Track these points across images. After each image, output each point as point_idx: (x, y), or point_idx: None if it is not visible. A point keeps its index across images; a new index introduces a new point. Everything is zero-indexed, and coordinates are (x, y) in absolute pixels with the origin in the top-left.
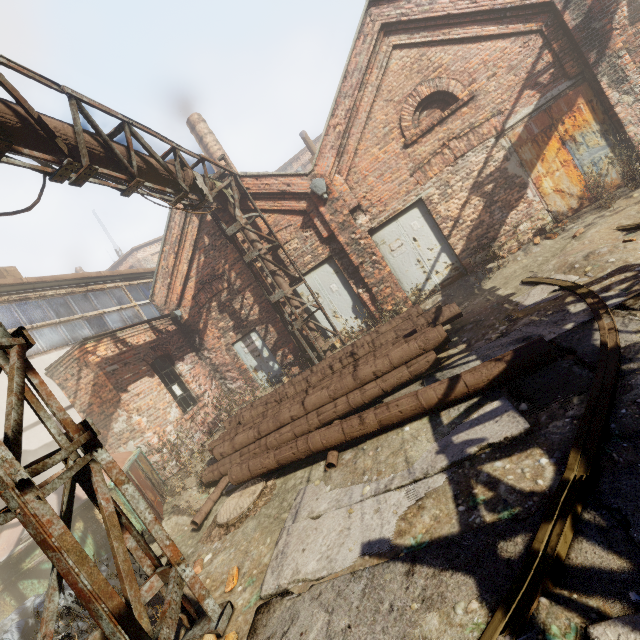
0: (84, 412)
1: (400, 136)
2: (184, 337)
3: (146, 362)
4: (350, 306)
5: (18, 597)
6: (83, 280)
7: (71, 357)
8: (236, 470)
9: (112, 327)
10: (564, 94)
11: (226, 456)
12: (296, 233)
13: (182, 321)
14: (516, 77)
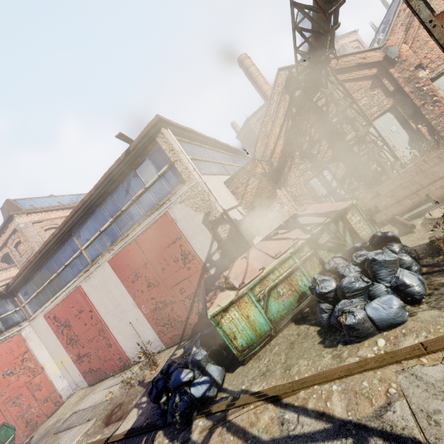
0: (247, 208)
1: None
2: (276, 177)
3: (274, 182)
4: (406, 141)
5: (319, 260)
6: (215, 143)
7: (245, 170)
8: (438, 191)
9: (231, 173)
10: None
11: (389, 207)
12: (365, 93)
13: (273, 168)
14: None
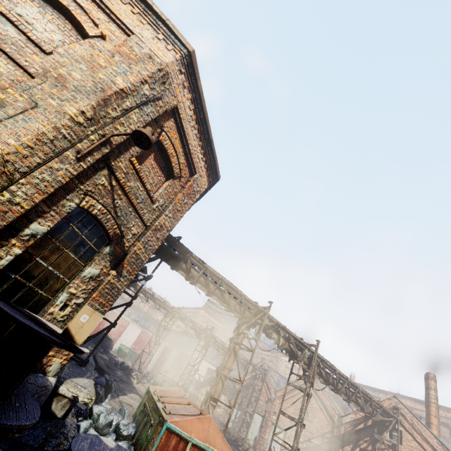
0: (203, 380)
1: (294, 409)
2: (231, 392)
3: None
4: (256, 435)
5: None
6: None
7: (211, 370)
8: None
9: None
10: (326, 450)
11: None
12: (264, 401)
13: (235, 388)
14: (321, 430)
